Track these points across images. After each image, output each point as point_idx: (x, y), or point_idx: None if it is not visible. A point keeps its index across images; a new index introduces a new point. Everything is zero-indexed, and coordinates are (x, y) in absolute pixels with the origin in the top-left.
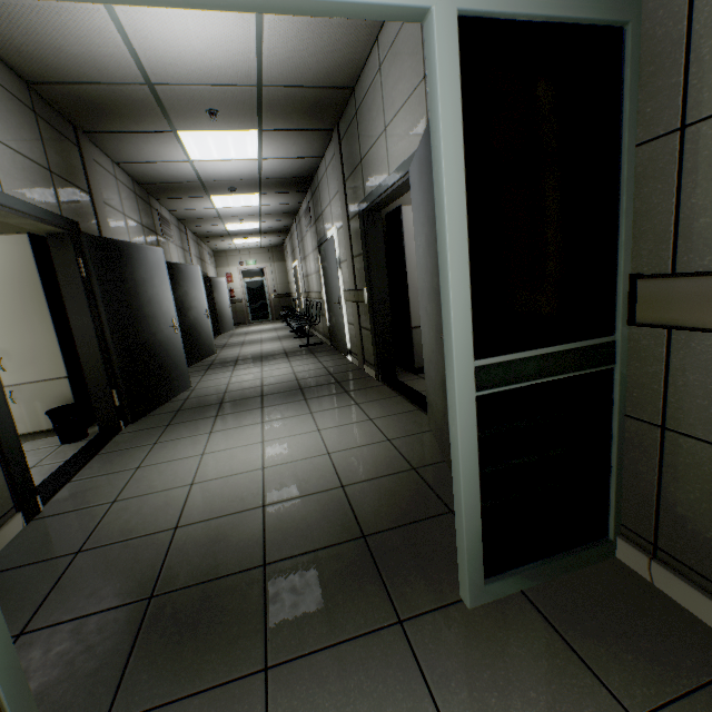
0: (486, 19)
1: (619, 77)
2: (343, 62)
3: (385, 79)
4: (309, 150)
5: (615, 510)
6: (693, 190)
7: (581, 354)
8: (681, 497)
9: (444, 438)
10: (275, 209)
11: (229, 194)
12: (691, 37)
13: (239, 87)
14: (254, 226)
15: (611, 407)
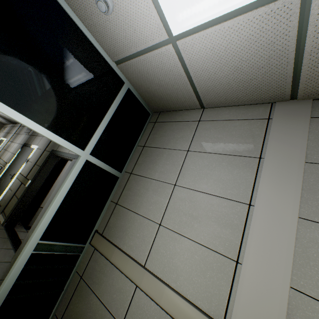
0: (93, 163)
1: (114, 185)
2: None
3: None
4: None
5: (57, 307)
6: (112, 217)
7: (74, 247)
8: (74, 302)
9: None
10: None
11: None
12: (124, 188)
13: None
14: None
15: (74, 267)
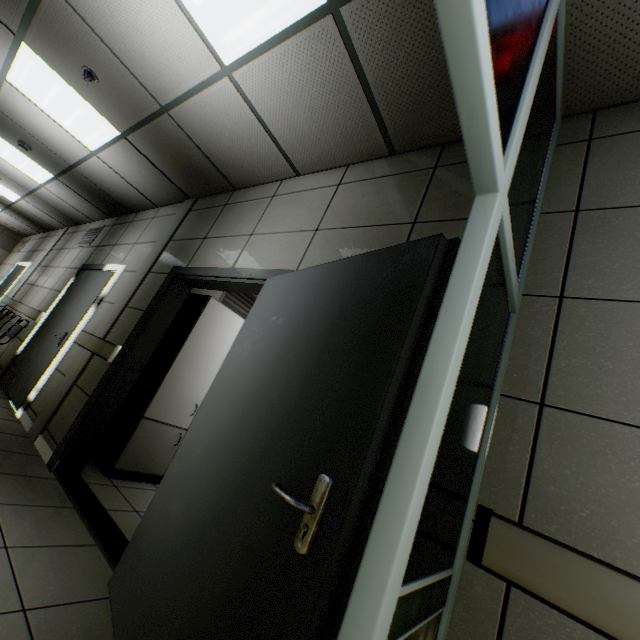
0: (496, 237)
1: (502, 340)
2: (247, 168)
3: (274, 206)
4: (152, 192)
5: None
6: (546, 457)
7: (438, 588)
8: None
9: (145, 639)
10: (56, 202)
11: (16, 145)
12: (554, 349)
13: (145, 90)
14: (9, 194)
15: None
